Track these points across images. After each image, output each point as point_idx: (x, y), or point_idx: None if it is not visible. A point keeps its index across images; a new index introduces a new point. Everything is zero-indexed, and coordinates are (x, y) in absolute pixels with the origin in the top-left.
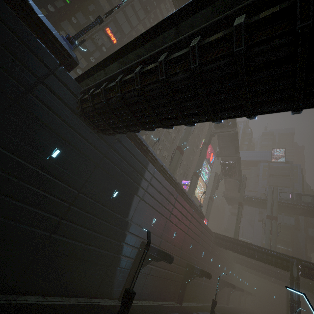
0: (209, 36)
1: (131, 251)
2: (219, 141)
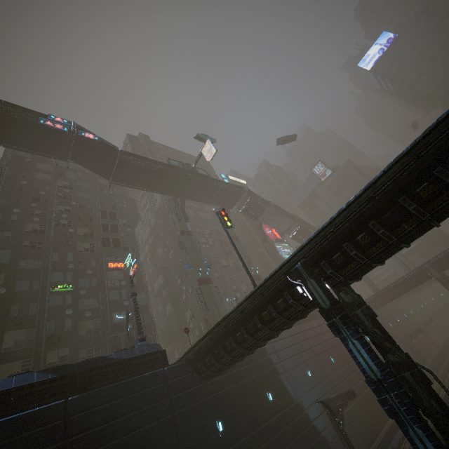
0: (259, 311)
1: (323, 420)
2: (270, 224)
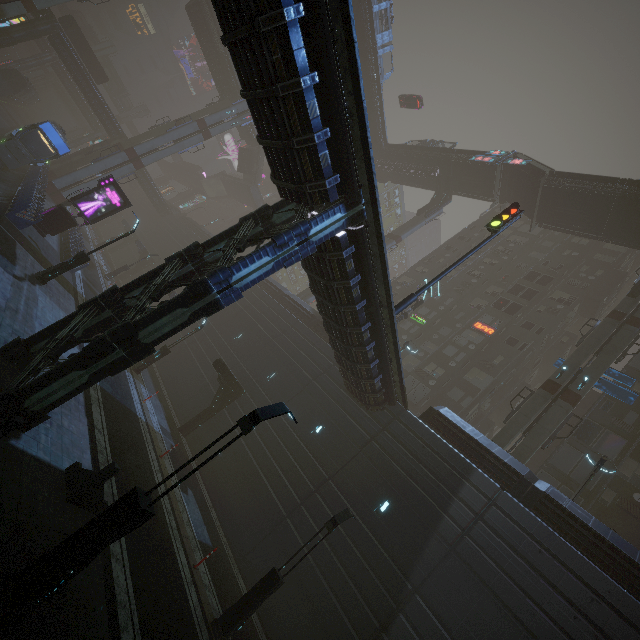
0: None
1: None
2: None
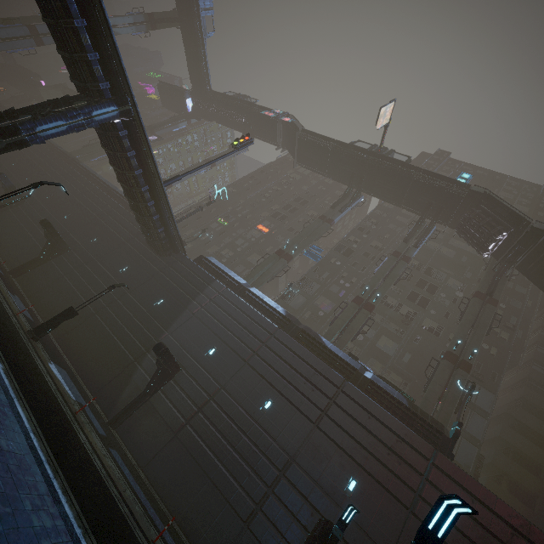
0: None
1: (155, 369)
2: (532, 279)
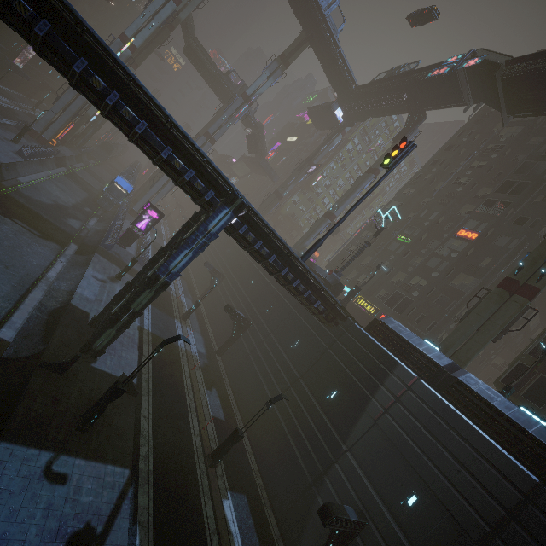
0: None
1: None
2: None
